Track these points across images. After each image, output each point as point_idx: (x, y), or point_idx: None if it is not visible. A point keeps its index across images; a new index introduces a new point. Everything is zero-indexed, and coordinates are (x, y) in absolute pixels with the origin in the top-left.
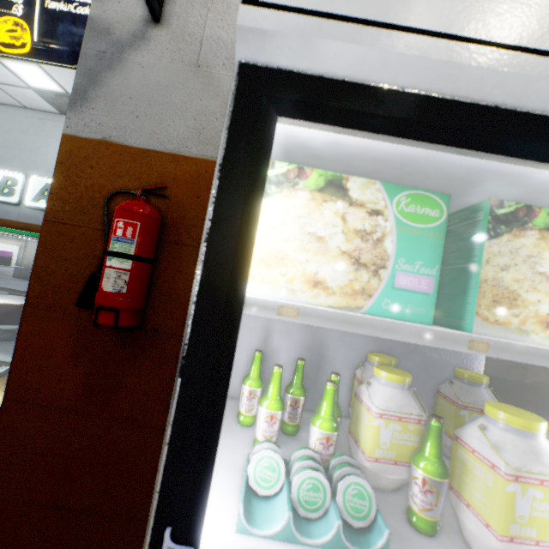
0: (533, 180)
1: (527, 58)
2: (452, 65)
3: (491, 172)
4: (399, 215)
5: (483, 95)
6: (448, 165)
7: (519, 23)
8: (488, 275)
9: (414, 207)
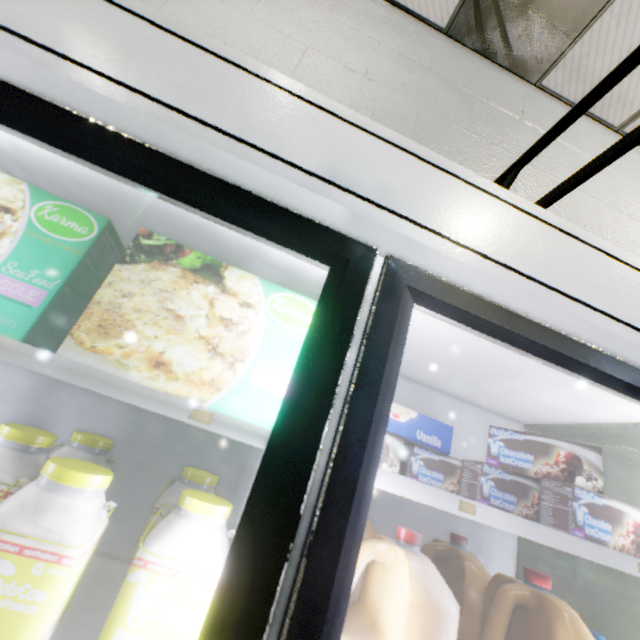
0: (229, 240)
1: (120, 90)
2: (44, 70)
3: (188, 222)
4: (36, 220)
5: (84, 109)
6: (144, 203)
7: (126, 66)
8: (105, 298)
9: (60, 218)
